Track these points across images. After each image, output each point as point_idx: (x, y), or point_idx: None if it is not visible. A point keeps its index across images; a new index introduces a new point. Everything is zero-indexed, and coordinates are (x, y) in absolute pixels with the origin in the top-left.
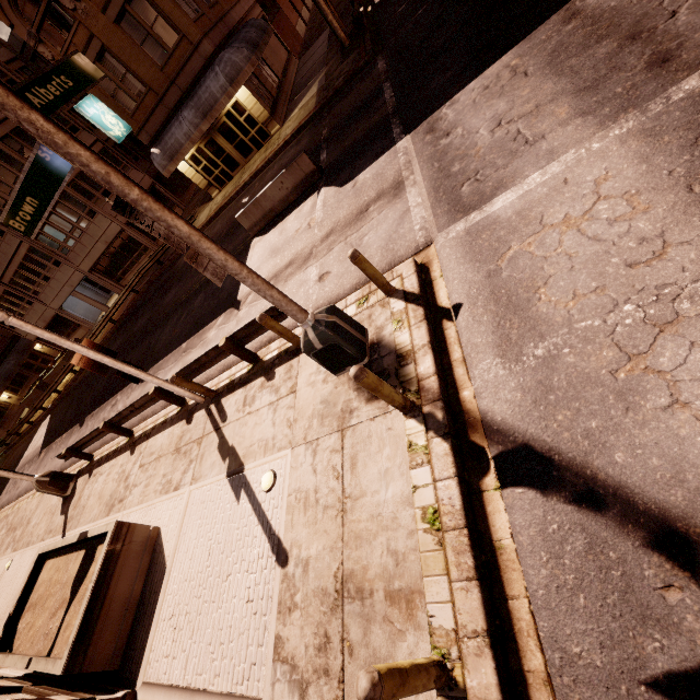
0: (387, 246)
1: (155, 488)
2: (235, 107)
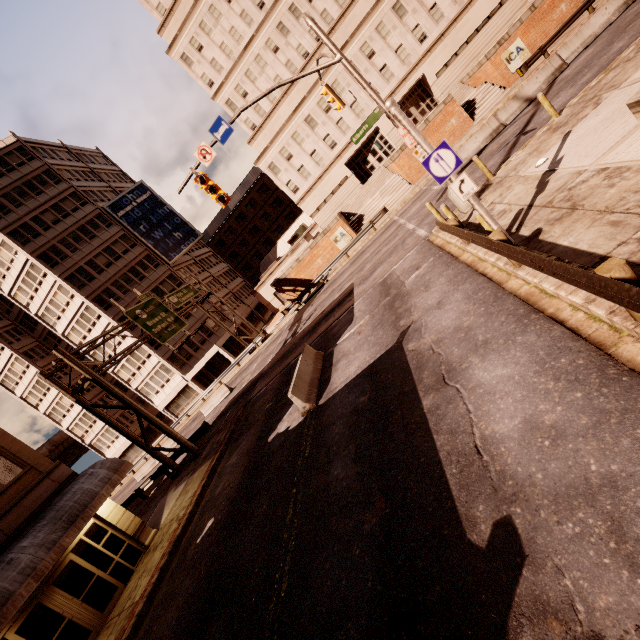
0: (418, 251)
1: (633, 175)
2: (91, 532)
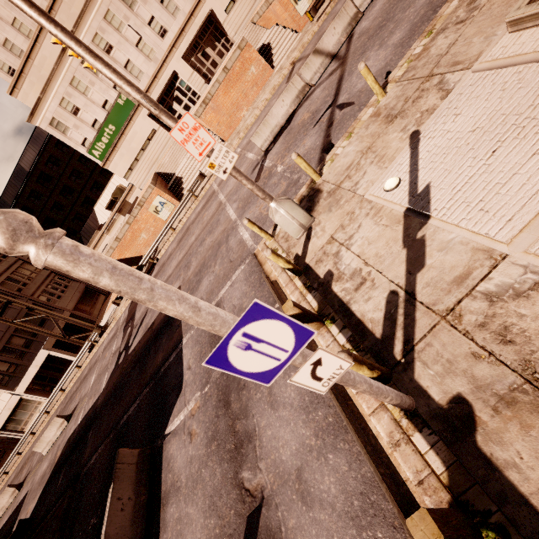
0: (247, 277)
1: None
2: None
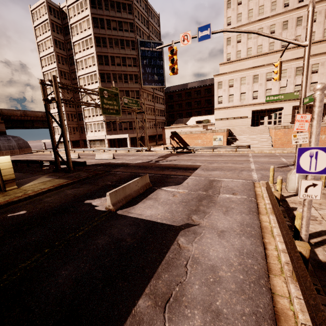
0: (243, 184)
1: None
2: None
